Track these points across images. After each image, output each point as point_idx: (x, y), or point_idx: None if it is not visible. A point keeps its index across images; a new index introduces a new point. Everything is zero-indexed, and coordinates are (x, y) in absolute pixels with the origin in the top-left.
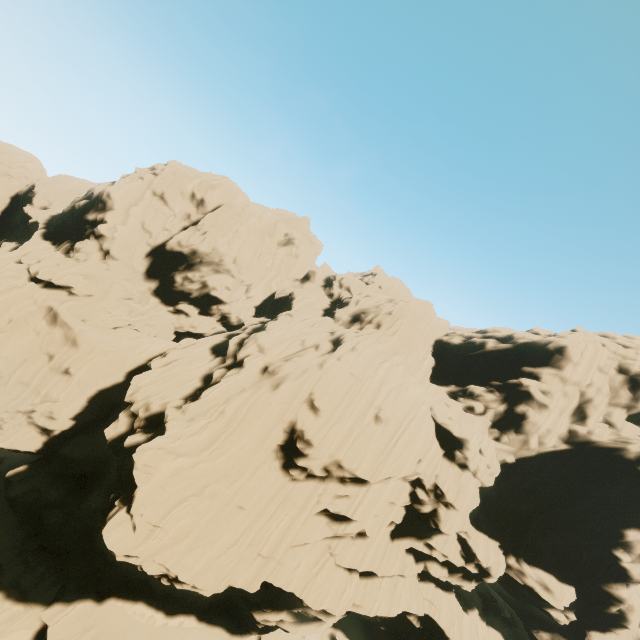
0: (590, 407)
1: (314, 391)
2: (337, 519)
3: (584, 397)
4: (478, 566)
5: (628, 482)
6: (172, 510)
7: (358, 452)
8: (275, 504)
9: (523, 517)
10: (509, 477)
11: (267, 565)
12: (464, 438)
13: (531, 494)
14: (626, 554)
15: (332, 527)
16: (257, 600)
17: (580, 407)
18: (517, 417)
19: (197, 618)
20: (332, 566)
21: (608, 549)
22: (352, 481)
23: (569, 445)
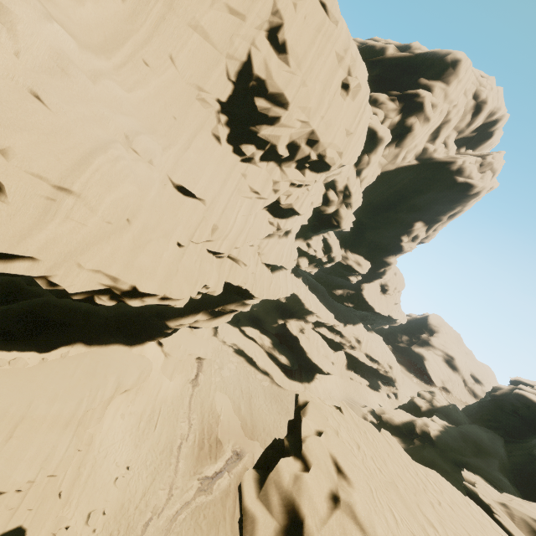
0: (446, 128)
1: (277, 10)
2: (278, 216)
3: (447, 117)
4: (328, 257)
5: (440, 188)
6: (91, 158)
7: (331, 125)
8: (229, 190)
9: (353, 223)
10: (365, 190)
11: (223, 266)
12: (384, 138)
13: (370, 204)
14: (407, 238)
15: (273, 224)
16: (181, 309)
17: (439, 127)
18: (404, 130)
19: (85, 344)
20: (261, 264)
21: (399, 236)
22: (310, 167)
23: (418, 161)
